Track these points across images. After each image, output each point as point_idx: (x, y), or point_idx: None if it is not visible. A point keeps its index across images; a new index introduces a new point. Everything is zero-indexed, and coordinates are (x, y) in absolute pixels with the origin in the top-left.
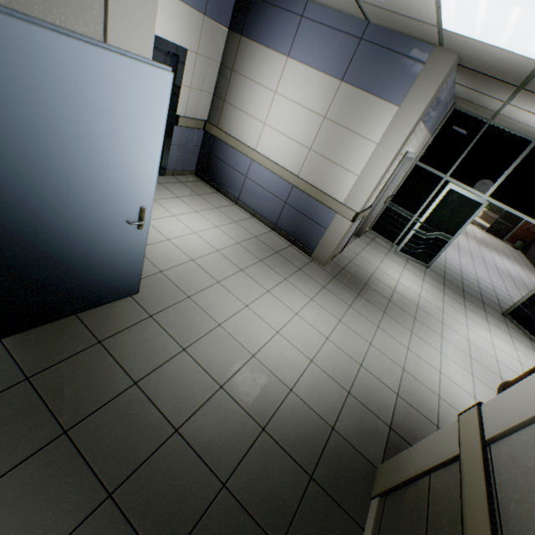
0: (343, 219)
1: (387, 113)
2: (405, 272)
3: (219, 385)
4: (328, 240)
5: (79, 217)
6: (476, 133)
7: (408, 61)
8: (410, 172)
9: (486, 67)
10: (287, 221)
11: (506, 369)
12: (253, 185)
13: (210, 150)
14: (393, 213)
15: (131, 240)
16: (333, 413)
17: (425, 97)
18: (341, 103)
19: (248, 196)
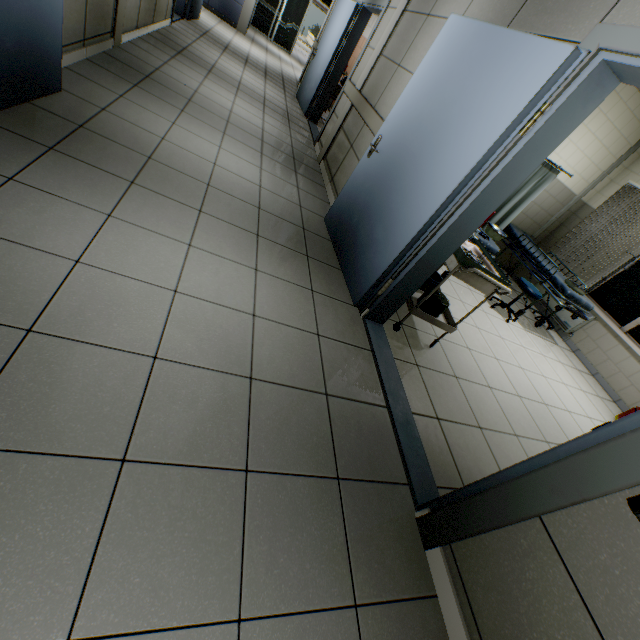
0: None
1: None
2: (281, 53)
3: (248, 55)
4: (245, 15)
5: None
6: None
7: None
8: None
9: None
10: (217, 2)
11: None
12: None
13: None
14: (263, 9)
15: None
16: (281, 73)
17: None
18: None
19: None
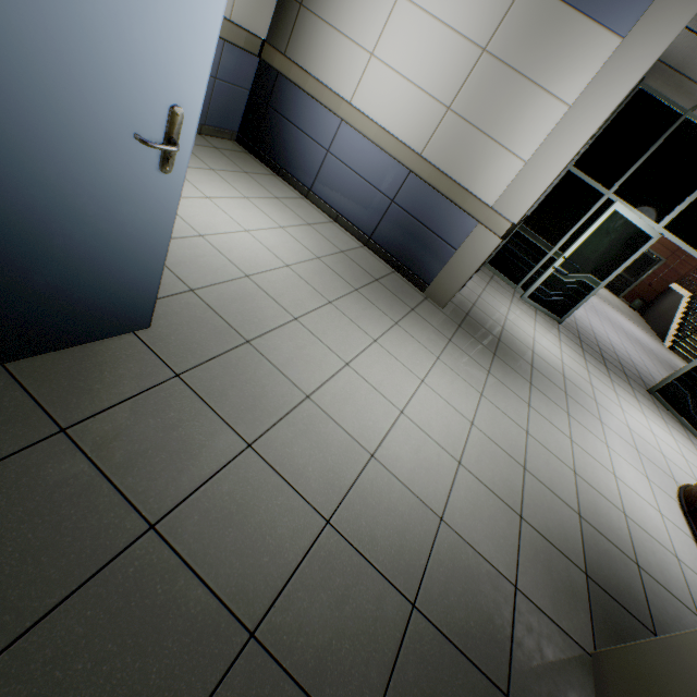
0: (487, 234)
1: (599, 49)
2: (539, 328)
3: (323, 519)
4: (456, 267)
5: None
6: (663, 130)
7: None
8: (557, 182)
9: None
10: (392, 233)
11: (676, 468)
12: (340, 166)
13: (267, 99)
14: (523, 242)
15: (142, 197)
16: (510, 557)
17: (674, 22)
18: (518, 23)
19: (329, 186)
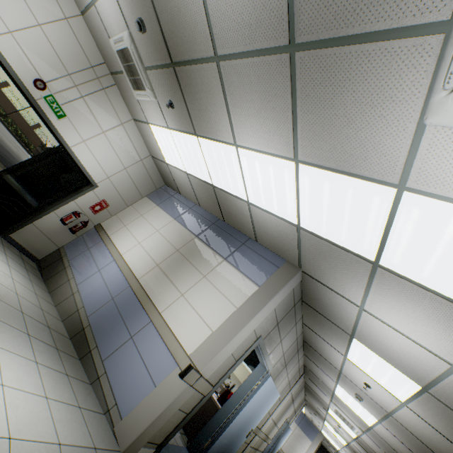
0: None
1: (309, 441)
2: None
3: None
4: None
5: (276, 448)
6: None
7: (313, 430)
8: None
9: (329, 442)
10: None
11: None
12: None
13: None
14: None
15: None
16: None
17: (317, 442)
18: (297, 431)
19: None
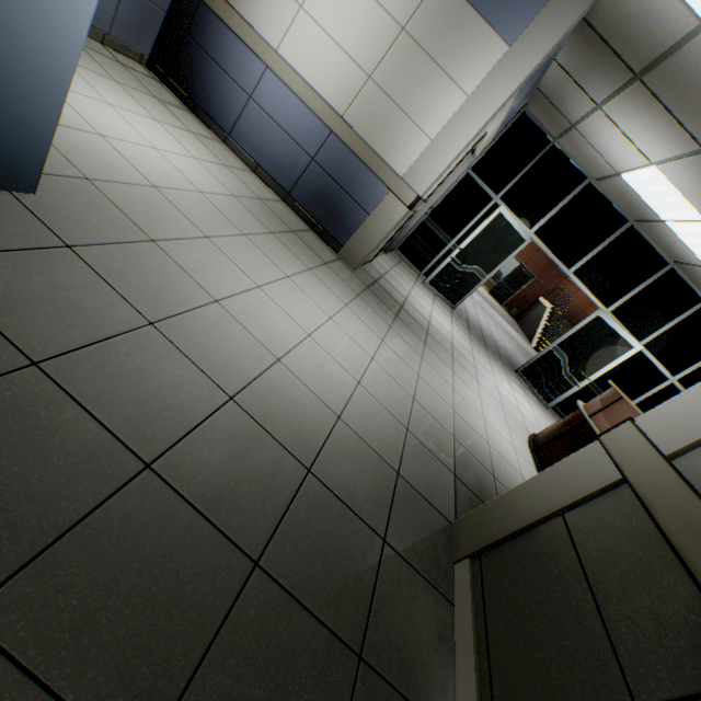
0: (397, 202)
1: (492, 51)
2: (436, 308)
3: (227, 396)
4: (368, 231)
5: None
6: (538, 151)
7: None
8: (458, 182)
9: (621, 27)
10: (311, 191)
11: (529, 423)
12: (262, 115)
13: (186, 26)
14: (428, 233)
15: (42, 11)
16: (396, 454)
17: (545, 43)
18: (433, 12)
19: (249, 134)
